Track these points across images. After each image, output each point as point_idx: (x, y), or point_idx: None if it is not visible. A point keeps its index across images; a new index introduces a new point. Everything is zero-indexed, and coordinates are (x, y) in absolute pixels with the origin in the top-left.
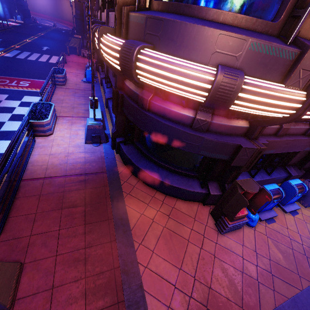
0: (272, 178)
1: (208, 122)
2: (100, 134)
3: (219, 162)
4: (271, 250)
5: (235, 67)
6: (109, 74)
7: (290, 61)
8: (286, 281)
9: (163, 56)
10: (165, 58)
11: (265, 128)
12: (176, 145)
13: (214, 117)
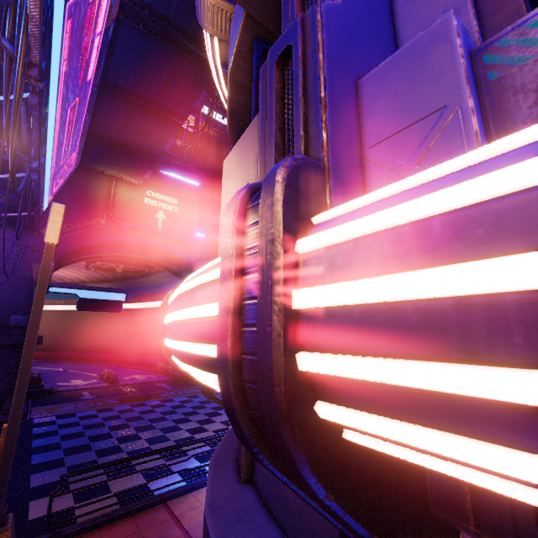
0: None
1: None
2: None
3: None
4: None
5: None
6: None
7: None
8: None
9: None
10: None
11: None
12: None
13: None
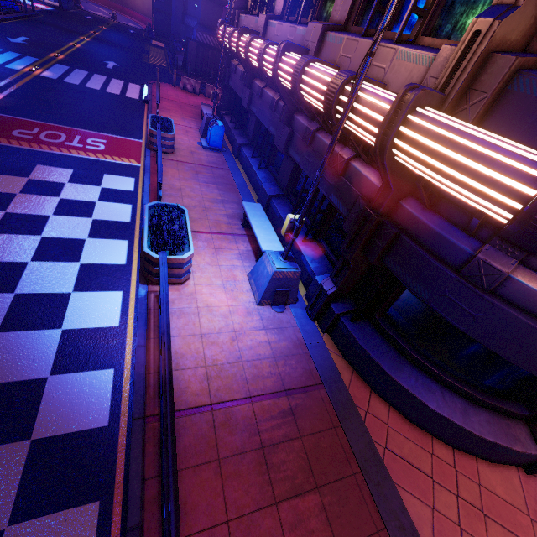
0: None
1: None
2: (289, 287)
3: None
4: None
5: None
6: (297, 154)
7: None
8: None
9: None
10: None
11: None
12: None
13: None
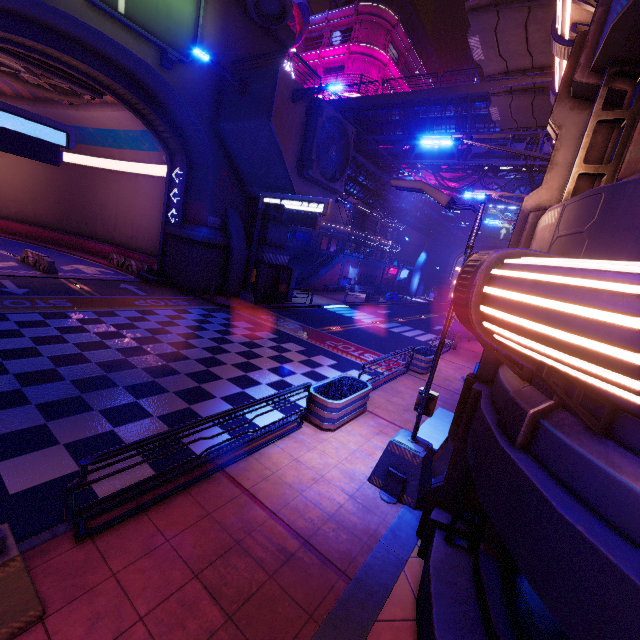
0: None
1: None
2: (407, 476)
3: None
4: None
5: None
6: None
7: None
8: None
9: (562, 261)
10: (567, 263)
11: None
12: None
13: None
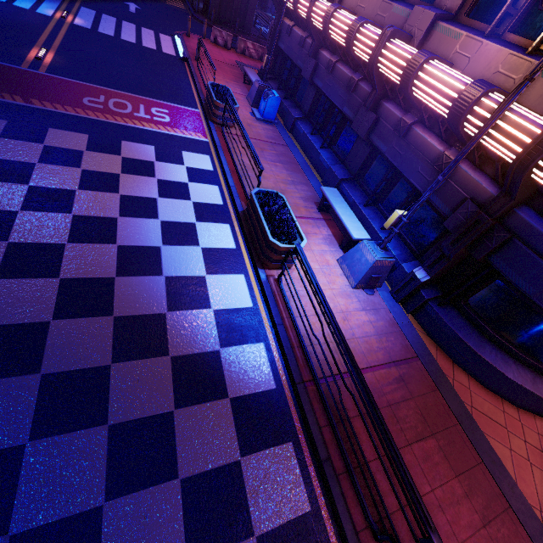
0: None
1: None
2: (381, 274)
3: None
4: None
5: None
6: (383, 143)
7: None
8: None
9: None
10: None
11: None
12: None
13: None
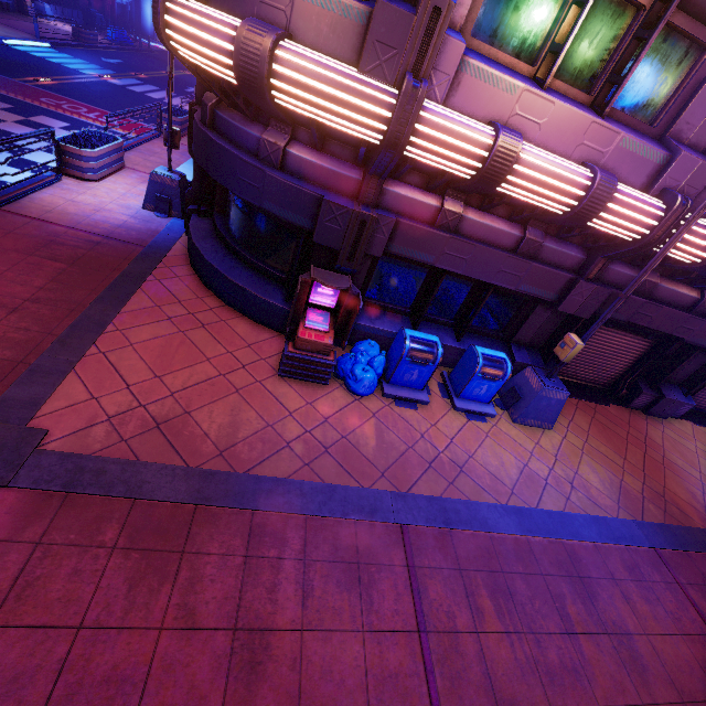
0: (464, 348)
1: (279, 148)
2: (171, 197)
3: (316, 250)
4: (361, 429)
5: (287, 30)
6: None
7: (363, 27)
8: (346, 468)
9: (190, 2)
10: (190, 4)
11: (382, 183)
12: (232, 187)
13: (296, 145)
